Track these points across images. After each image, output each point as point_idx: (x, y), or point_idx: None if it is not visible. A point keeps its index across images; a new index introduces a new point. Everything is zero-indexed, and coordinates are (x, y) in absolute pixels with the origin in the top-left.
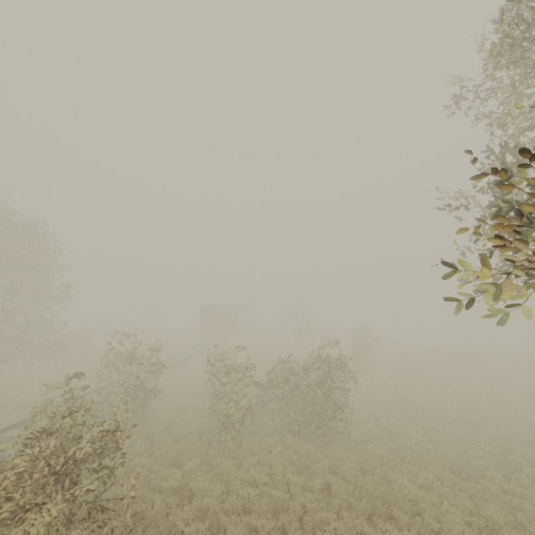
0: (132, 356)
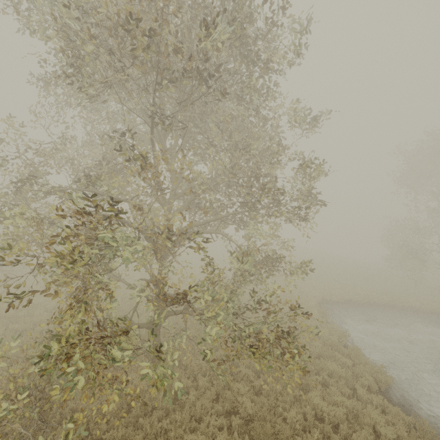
0: None
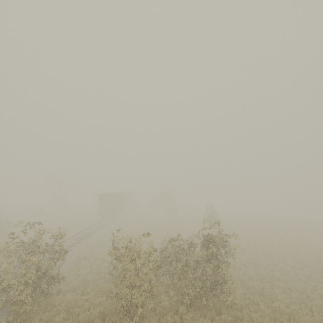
0: (36, 245)
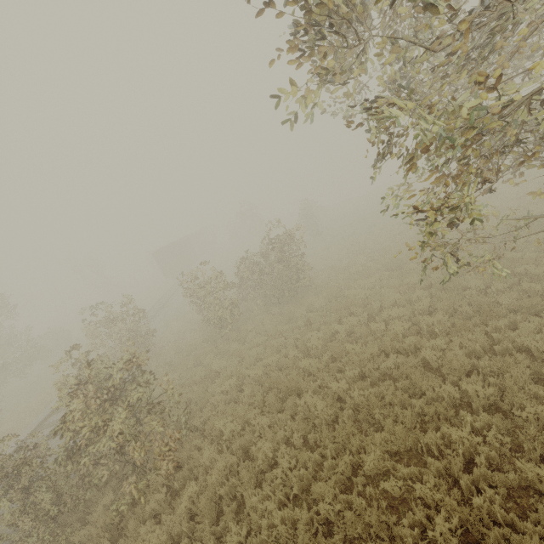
0: (113, 318)
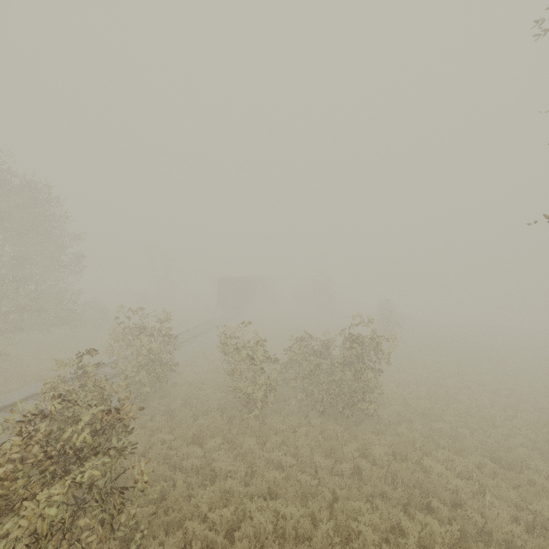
0: (148, 330)
